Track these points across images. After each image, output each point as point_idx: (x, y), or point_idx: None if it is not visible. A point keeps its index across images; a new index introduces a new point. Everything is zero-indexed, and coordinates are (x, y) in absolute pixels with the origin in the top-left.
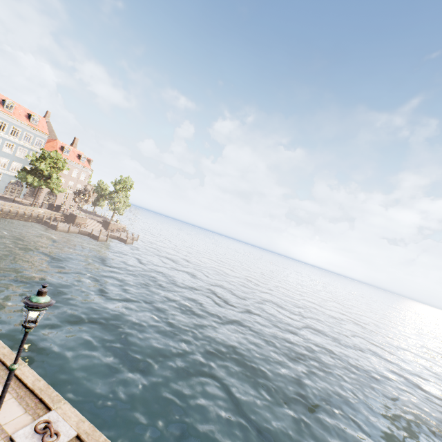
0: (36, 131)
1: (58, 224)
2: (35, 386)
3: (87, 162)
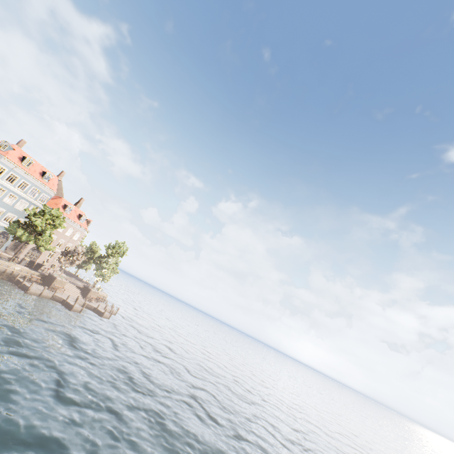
0: (45, 187)
1: (31, 285)
2: None
3: (86, 223)
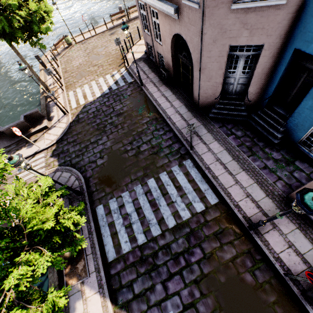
0: None
1: None
2: None
3: None
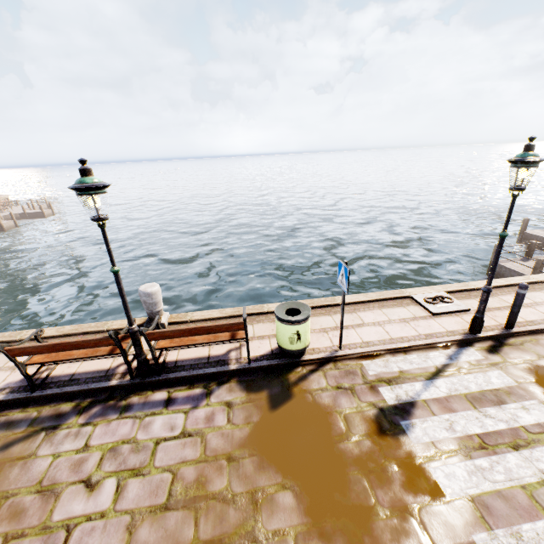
0: None
1: None
2: (374, 297)
3: None
